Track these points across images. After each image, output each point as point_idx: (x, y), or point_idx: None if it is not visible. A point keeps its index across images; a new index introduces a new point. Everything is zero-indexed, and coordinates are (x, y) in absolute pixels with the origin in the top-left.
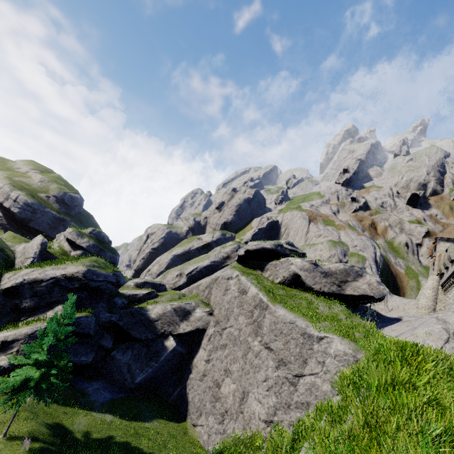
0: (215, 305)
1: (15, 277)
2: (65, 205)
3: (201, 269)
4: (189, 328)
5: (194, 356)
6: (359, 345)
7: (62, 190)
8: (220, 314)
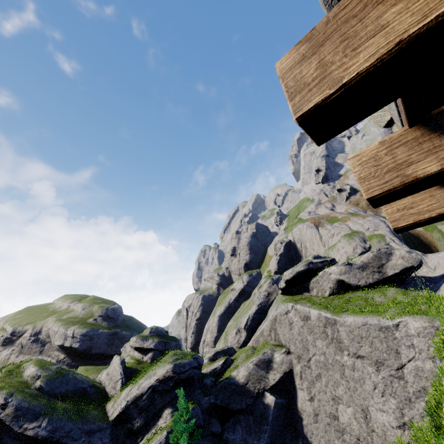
0: (287, 342)
1: (118, 403)
2: (111, 319)
3: (253, 316)
4: (277, 376)
5: (296, 401)
6: (430, 315)
7: (103, 308)
8: (298, 348)
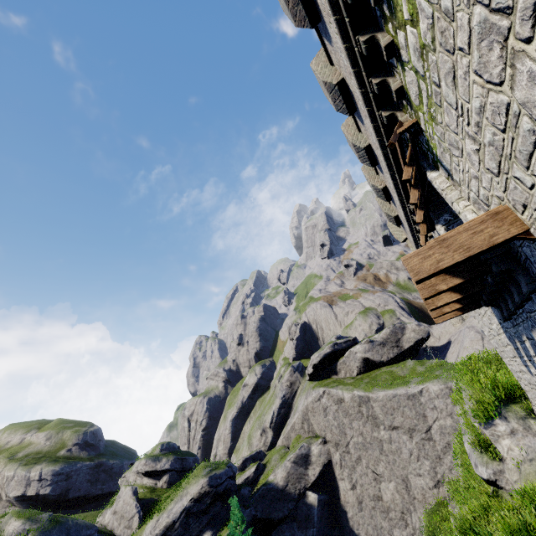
0: (323, 431)
1: None
2: (91, 446)
3: (278, 411)
4: (316, 470)
5: (338, 494)
6: (444, 378)
7: (79, 432)
8: (335, 435)
